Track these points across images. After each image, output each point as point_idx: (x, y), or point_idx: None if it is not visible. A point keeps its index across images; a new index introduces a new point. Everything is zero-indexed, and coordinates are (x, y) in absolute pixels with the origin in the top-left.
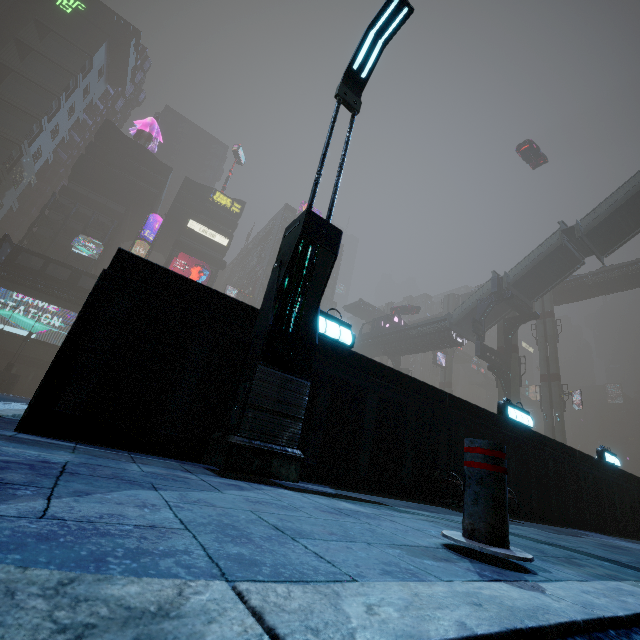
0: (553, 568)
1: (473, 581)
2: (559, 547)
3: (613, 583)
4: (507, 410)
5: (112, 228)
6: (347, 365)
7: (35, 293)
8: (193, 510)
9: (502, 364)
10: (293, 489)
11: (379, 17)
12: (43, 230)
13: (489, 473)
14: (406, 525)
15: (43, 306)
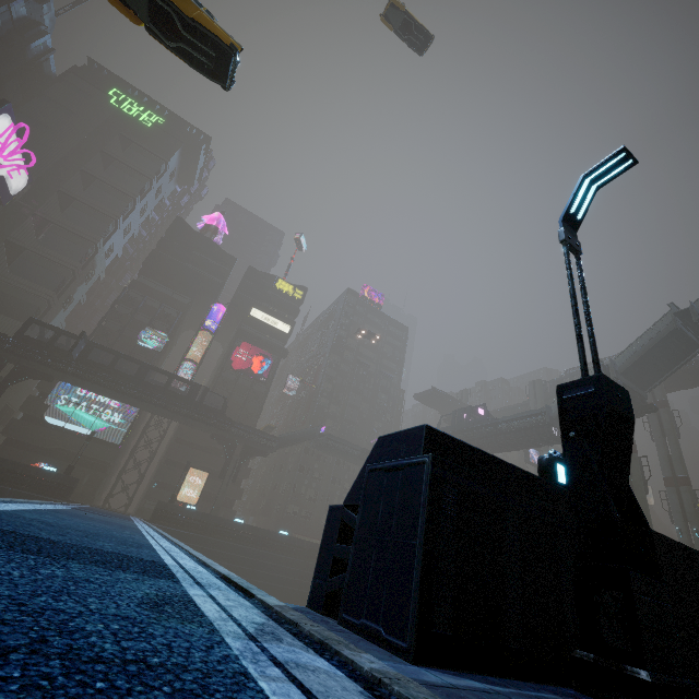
0: None
1: None
2: None
3: None
4: None
5: (177, 319)
6: None
7: (102, 389)
8: None
9: None
10: None
11: (598, 168)
12: (111, 324)
13: None
14: None
15: (105, 401)
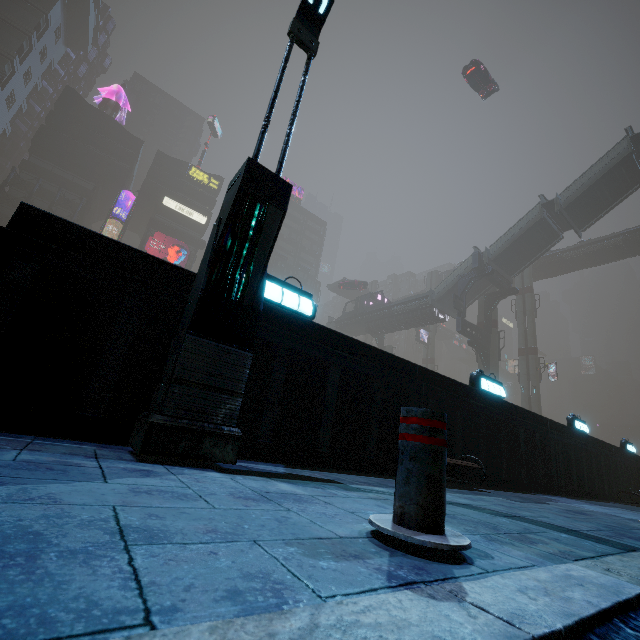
0: (498, 551)
1: (370, 591)
2: (518, 519)
3: (563, 567)
4: (479, 381)
5: (81, 206)
6: (307, 337)
7: None
8: (0, 513)
9: (482, 339)
10: (229, 471)
11: None
12: (4, 208)
13: (424, 447)
14: (341, 507)
15: None
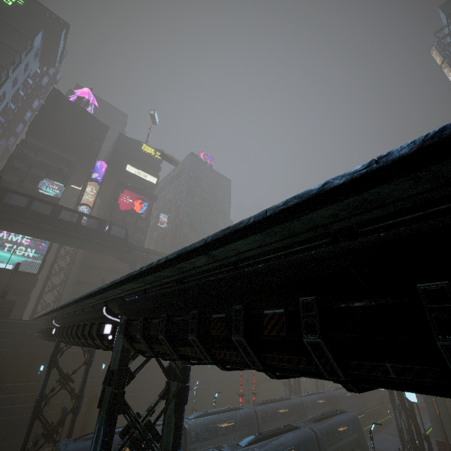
0: None
1: None
2: None
3: None
4: None
5: (68, 173)
6: None
7: (20, 227)
8: None
9: None
10: None
11: None
12: (8, 176)
13: None
14: None
15: (16, 240)
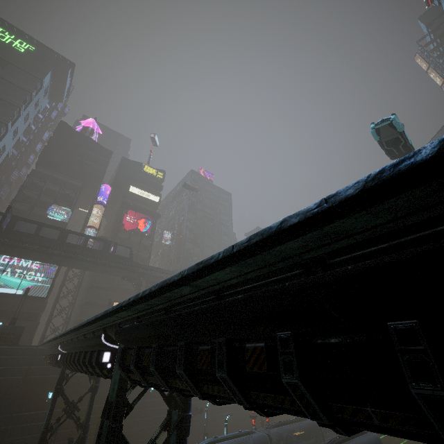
0: None
1: None
2: None
3: None
4: None
5: (75, 197)
6: None
7: (30, 253)
8: None
9: None
10: None
11: None
12: (19, 205)
13: None
14: None
15: (27, 266)
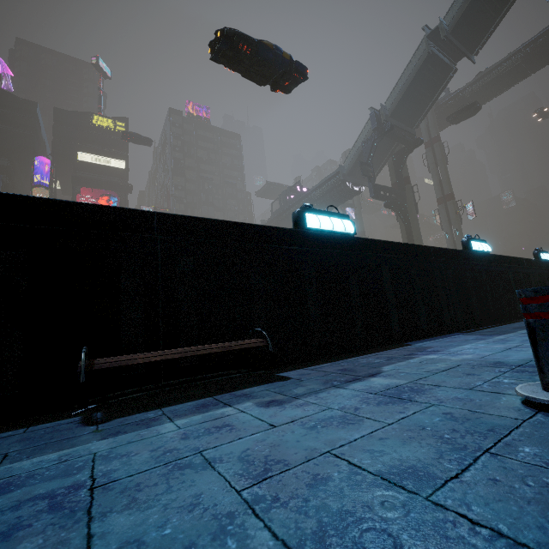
0: None
1: None
2: None
3: None
4: (304, 219)
5: (1, 183)
6: None
7: None
8: None
9: (397, 198)
10: None
11: None
12: None
13: None
14: None
15: None
